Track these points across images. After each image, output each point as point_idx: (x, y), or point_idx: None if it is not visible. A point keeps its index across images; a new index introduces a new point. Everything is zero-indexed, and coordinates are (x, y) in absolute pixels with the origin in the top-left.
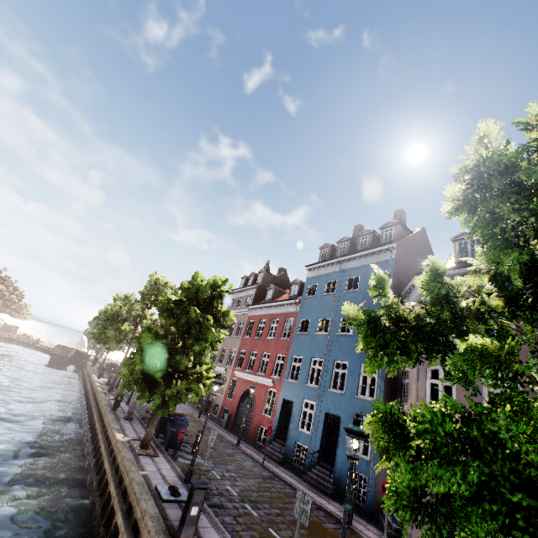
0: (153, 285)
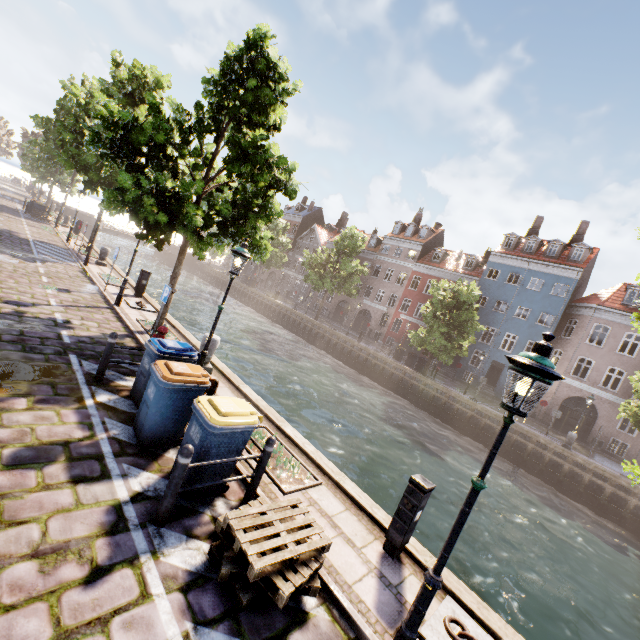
0: (349, 238)
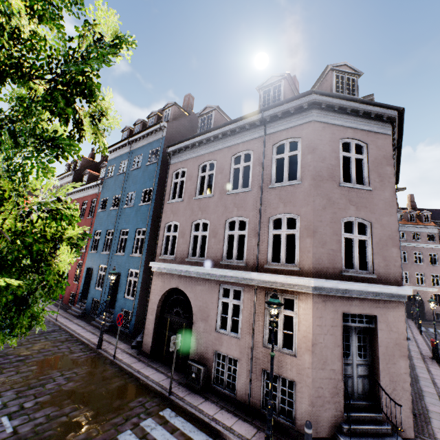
0: None
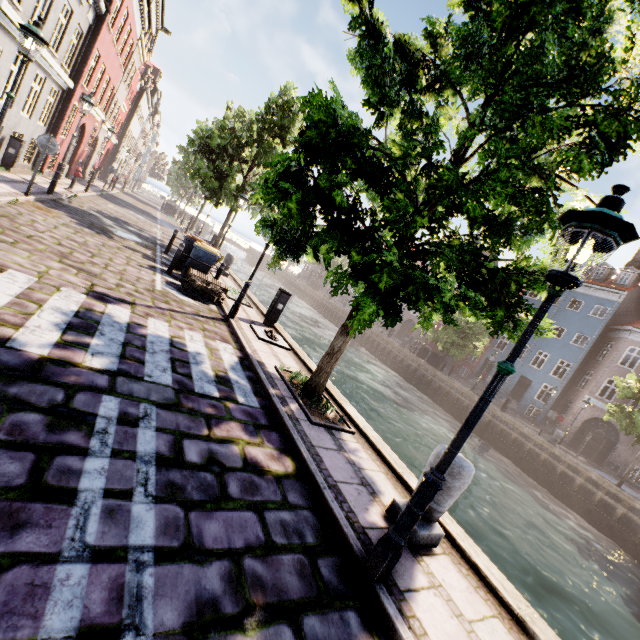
0: None
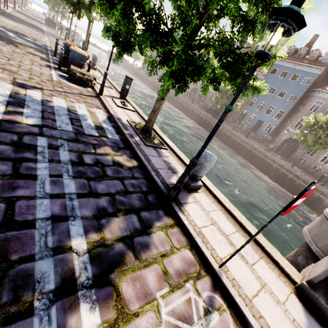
0: None
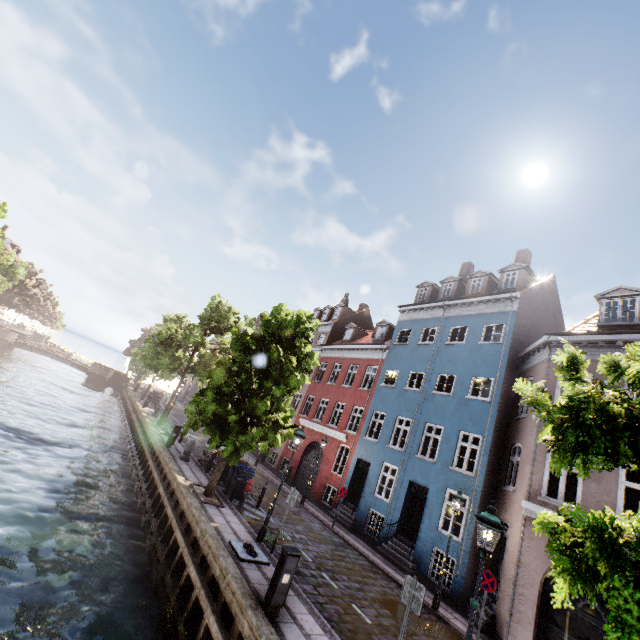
0: (214, 309)
